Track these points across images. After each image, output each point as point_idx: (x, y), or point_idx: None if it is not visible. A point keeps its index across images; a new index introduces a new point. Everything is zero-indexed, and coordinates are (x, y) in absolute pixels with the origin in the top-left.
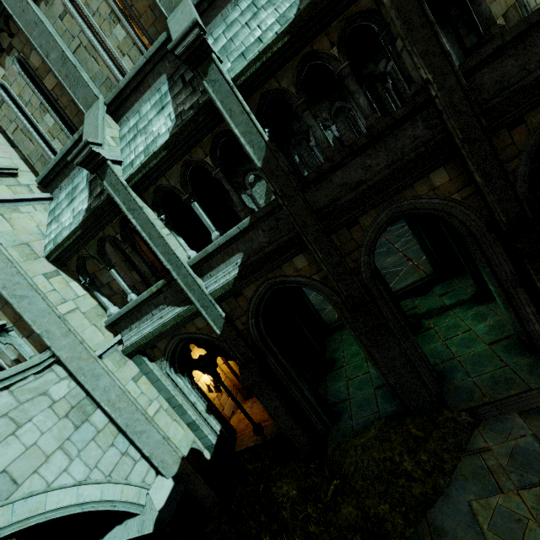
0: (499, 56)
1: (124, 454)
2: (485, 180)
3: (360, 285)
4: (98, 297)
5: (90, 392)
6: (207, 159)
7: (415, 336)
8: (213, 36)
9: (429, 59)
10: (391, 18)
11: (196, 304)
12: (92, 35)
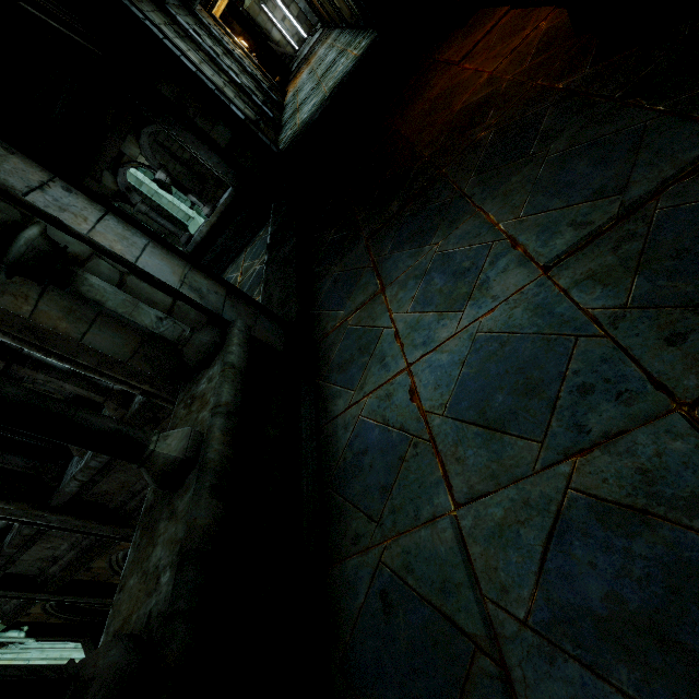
0: (96, 484)
1: None
2: None
3: None
4: None
5: None
6: None
7: None
8: None
9: (2, 512)
10: None
11: None
12: None
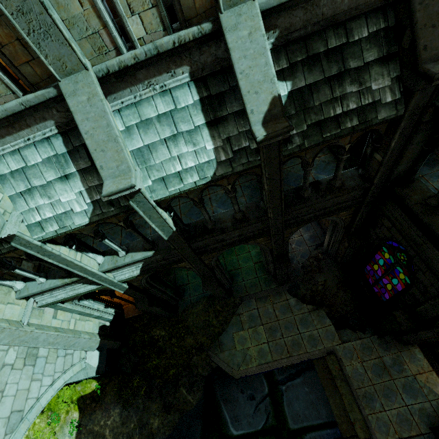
0: (301, 209)
1: (65, 355)
2: (275, 244)
3: (210, 272)
4: (0, 283)
5: (35, 347)
6: (121, 223)
7: None
8: (123, 119)
9: (274, 210)
10: (265, 193)
11: (107, 286)
12: None
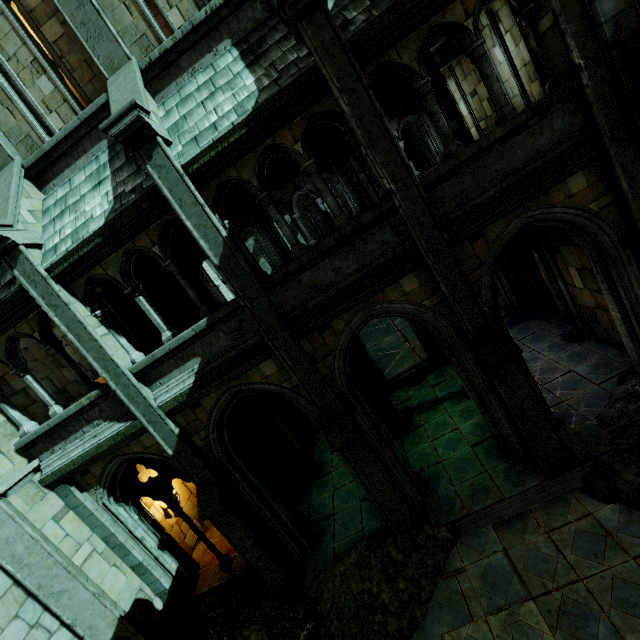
0: (457, 174)
1: (34, 626)
2: (451, 291)
3: (334, 395)
4: (6, 411)
5: None
6: (156, 248)
7: (406, 434)
8: (164, 107)
9: (391, 170)
10: (352, 125)
11: (141, 419)
12: (6, 82)
